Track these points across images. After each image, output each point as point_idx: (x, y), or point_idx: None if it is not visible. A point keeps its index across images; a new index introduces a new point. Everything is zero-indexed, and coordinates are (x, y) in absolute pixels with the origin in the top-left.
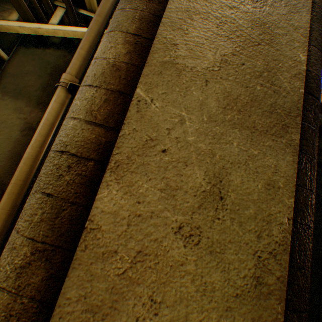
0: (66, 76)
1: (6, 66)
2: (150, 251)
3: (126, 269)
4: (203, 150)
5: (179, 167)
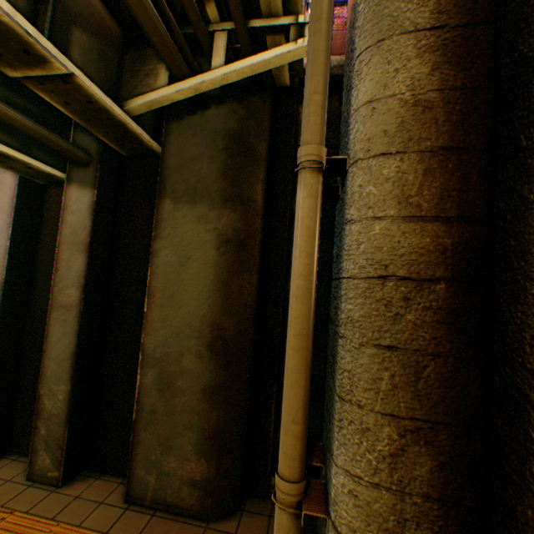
0: (309, 149)
1: (163, 159)
2: None
3: None
4: None
5: None
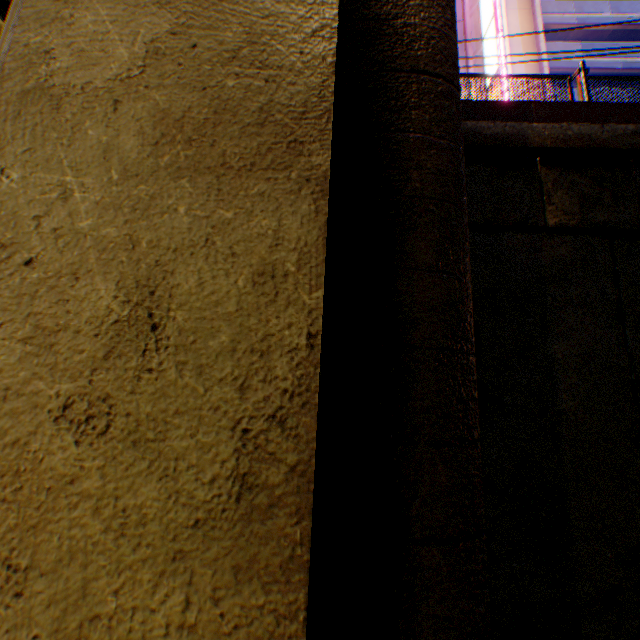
0: None
1: None
2: (6, 468)
3: None
4: (113, 240)
5: (64, 287)
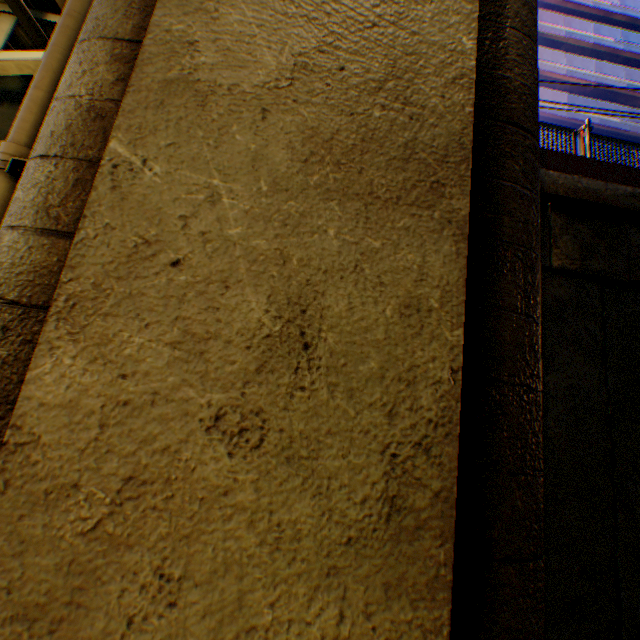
0: (5, 147)
1: None
2: (155, 475)
3: (100, 520)
4: (262, 253)
5: (213, 293)
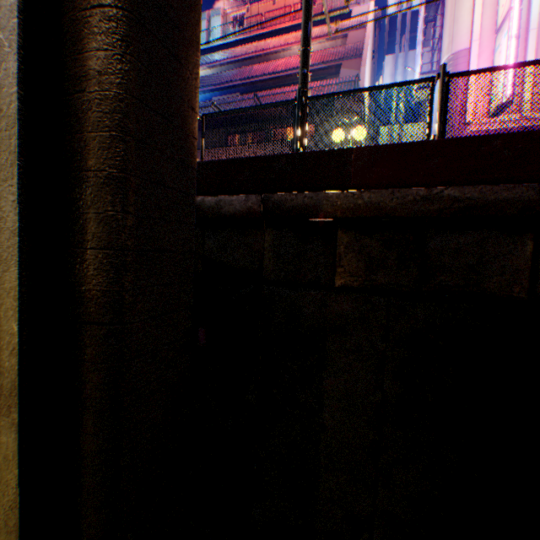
0: None
1: None
2: None
3: None
4: None
5: None
